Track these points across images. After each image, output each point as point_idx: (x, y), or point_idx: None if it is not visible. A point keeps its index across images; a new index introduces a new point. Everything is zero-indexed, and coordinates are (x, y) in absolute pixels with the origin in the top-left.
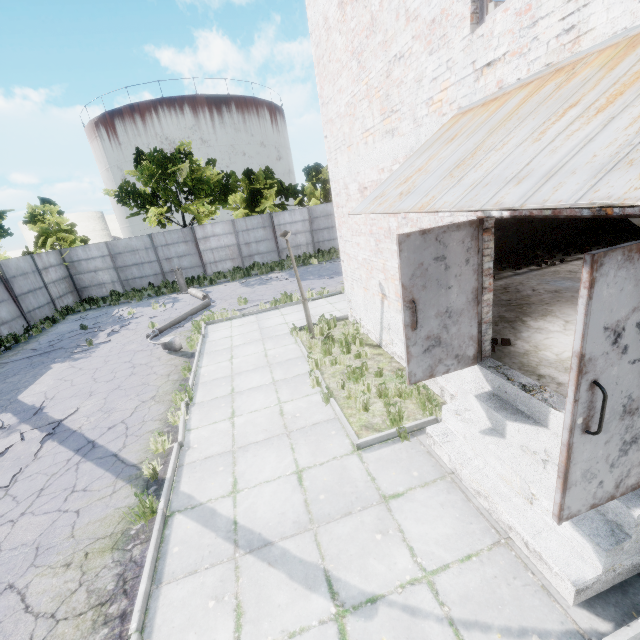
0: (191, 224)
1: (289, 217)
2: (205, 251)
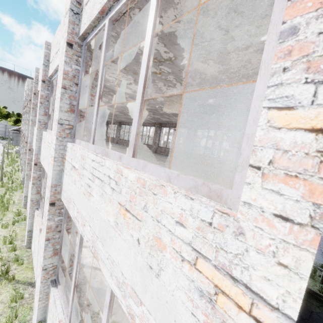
0: None
1: None
2: None
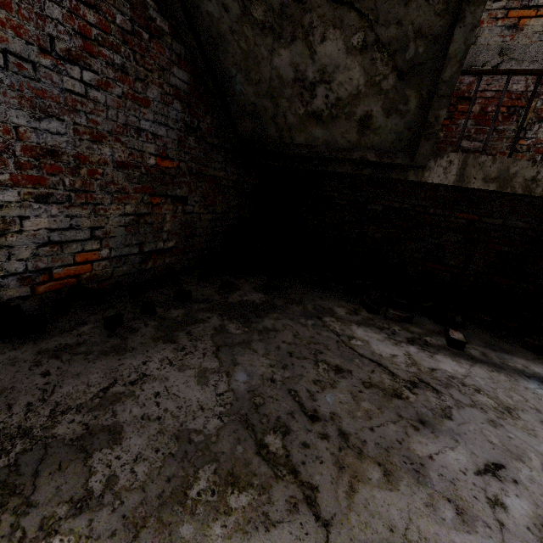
0: None
1: None
2: None
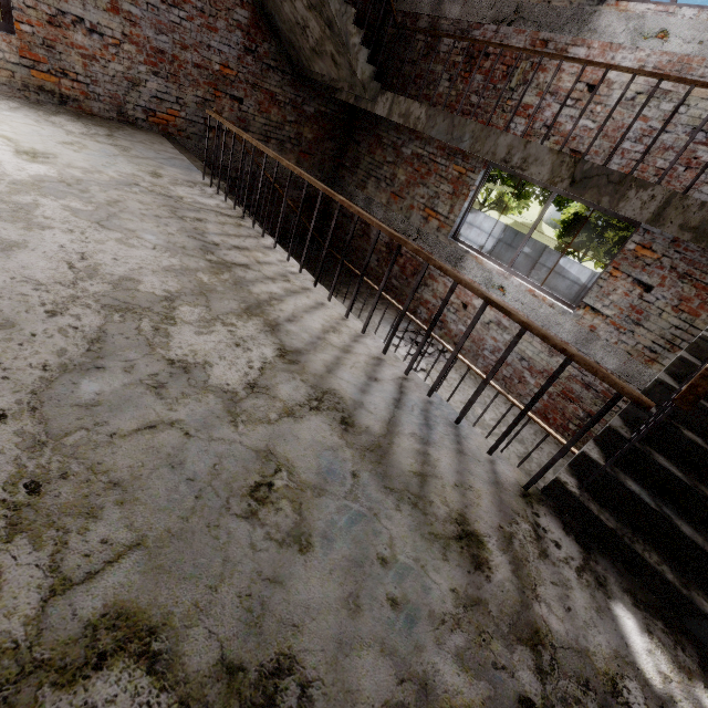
0: (490, 207)
1: (561, 265)
2: (461, 236)
